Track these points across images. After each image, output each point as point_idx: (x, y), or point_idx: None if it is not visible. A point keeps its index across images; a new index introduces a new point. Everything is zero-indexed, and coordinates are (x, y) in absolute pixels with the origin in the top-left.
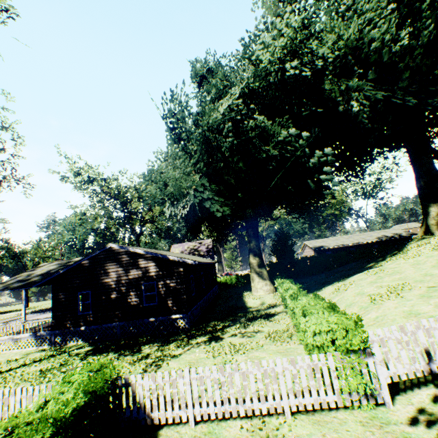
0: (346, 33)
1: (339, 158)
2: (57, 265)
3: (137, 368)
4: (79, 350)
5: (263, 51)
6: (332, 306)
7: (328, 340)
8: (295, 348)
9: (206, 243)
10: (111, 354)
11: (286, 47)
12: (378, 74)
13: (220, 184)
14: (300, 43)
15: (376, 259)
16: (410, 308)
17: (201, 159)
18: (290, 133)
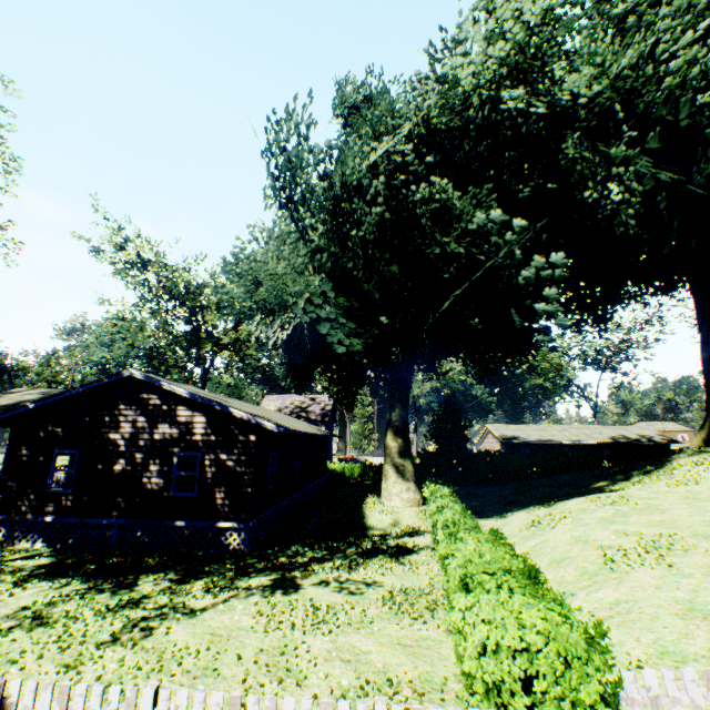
0: (617, 63)
1: (569, 289)
2: (40, 394)
3: (103, 628)
4: (26, 562)
5: (465, 61)
6: (531, 573)
7: (515, 676)
8: (438, 639)
9: (323, 400)
10: (77, 584)
11: (507, 63)
12: (663, 145)
13: (353, 297)
14: (534, 59)
15: (612, 475)
16: (690, 595)
17: (325, 245)
18: (491, 218)
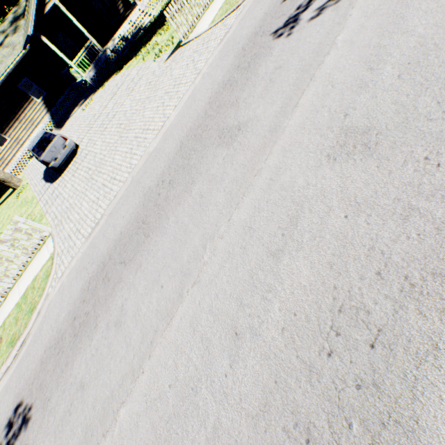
0: None
1: None
2: None
3: None
4: None
5: None
6: None
7: None
8: None
9: None
10: None
11: None
12: None
13: None
14: None
15: None
16: None
17: None
18: None
